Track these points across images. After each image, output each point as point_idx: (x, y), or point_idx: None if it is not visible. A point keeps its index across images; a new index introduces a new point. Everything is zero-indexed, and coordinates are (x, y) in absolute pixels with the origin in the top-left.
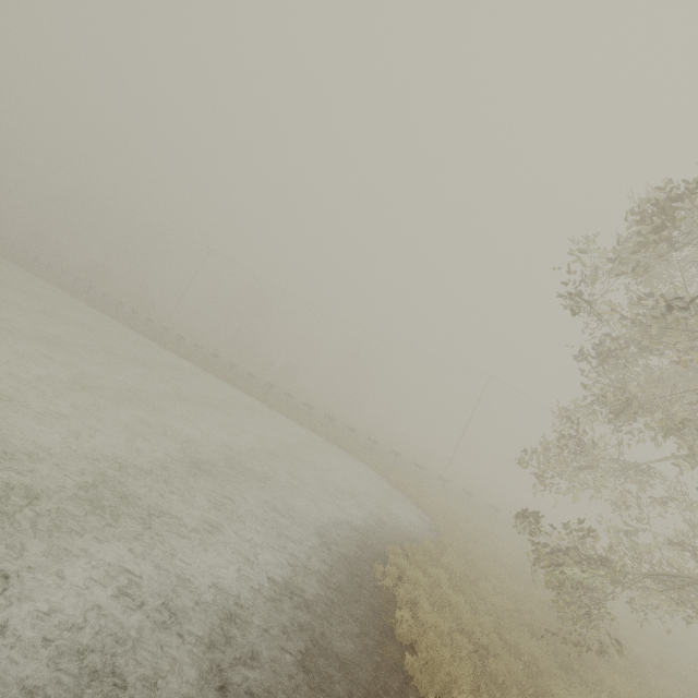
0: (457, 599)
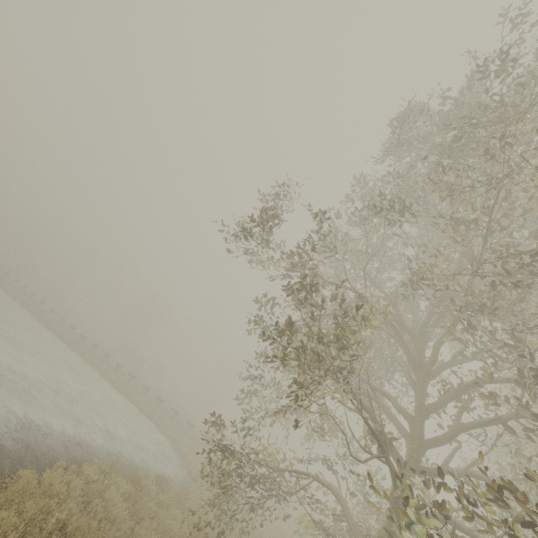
0: (114, 495)
